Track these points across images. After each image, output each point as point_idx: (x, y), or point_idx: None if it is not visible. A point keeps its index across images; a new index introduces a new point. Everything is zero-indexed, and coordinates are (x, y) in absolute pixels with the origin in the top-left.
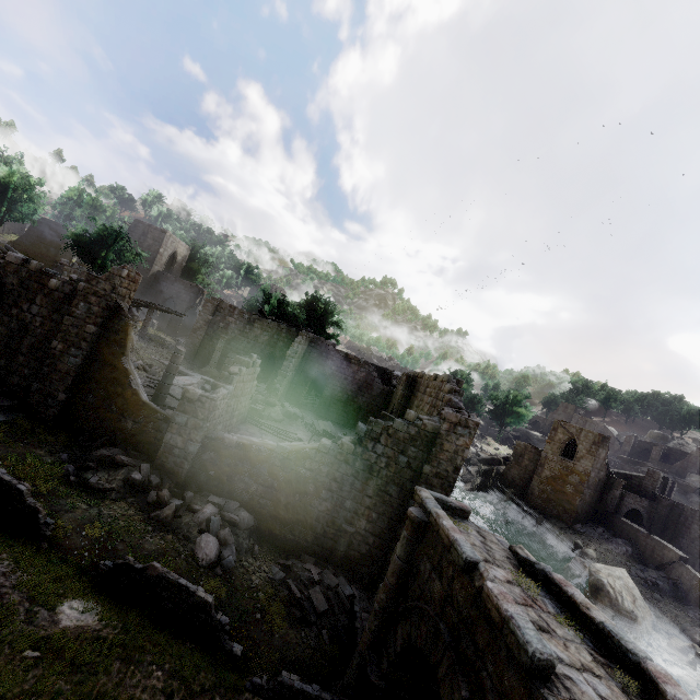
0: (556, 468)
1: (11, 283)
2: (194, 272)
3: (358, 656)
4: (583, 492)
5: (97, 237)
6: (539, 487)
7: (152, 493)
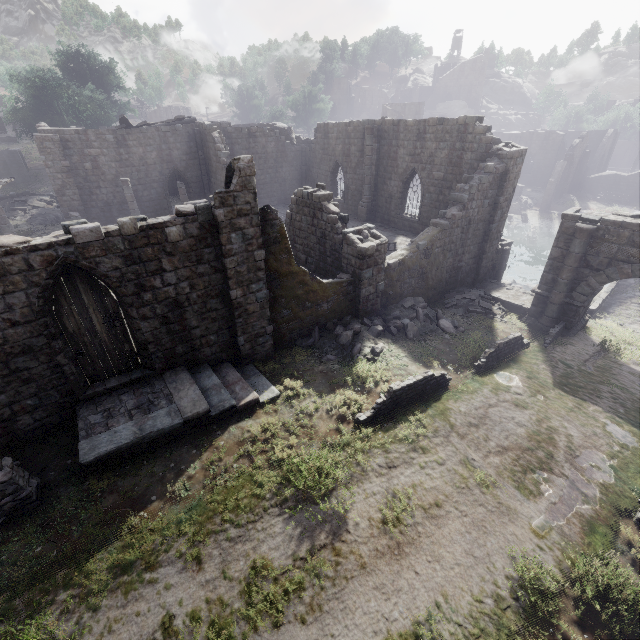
0: None
1: (113, 269)
2: None
3: (556, 305)
4: None
5: None
6: None
7: (392, 329)
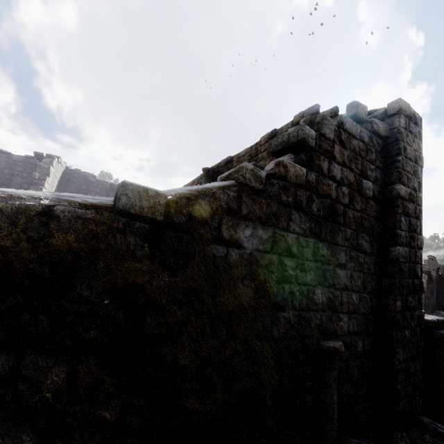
0: None
1: None
2: None
3: None
4: None
5: None
6: None
7: None
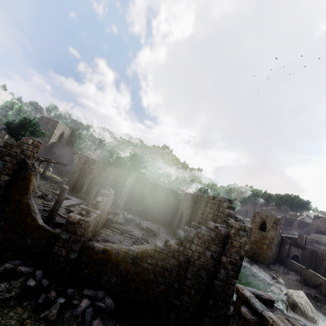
0: (257, 236)
1: None
2: (73, 143)
3: None
4: (272, 248)
5: (19, 124)
6: (250, 246)
7: (42, 295)
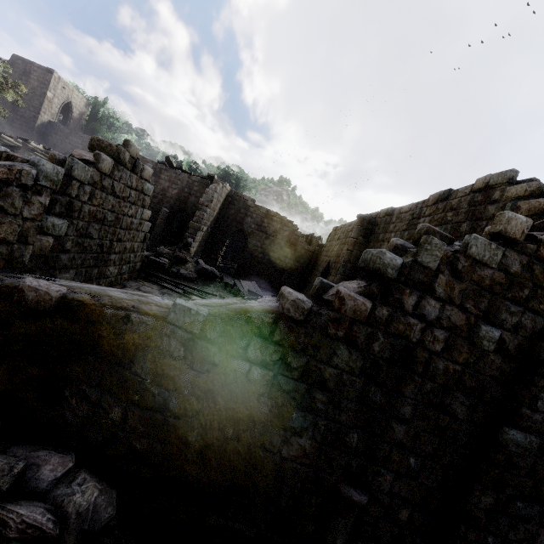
0: None
1: None
2: (95, 131)
3: None
4: None
5: None
6: None
7: None
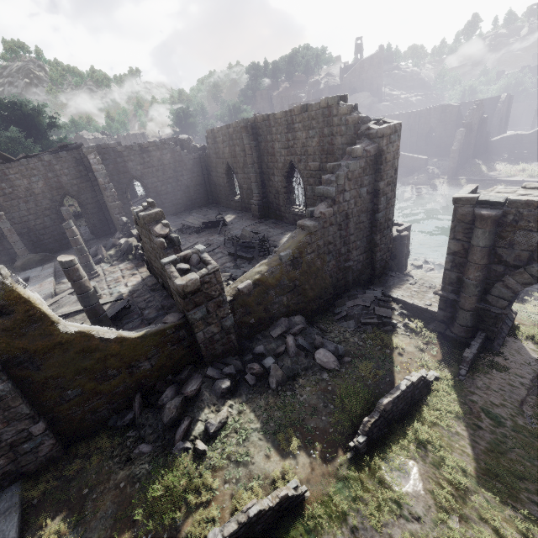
0: None
1: None
2: None
3: (469, 312)
4: None
5: None
6: None
7: (248, 378)
